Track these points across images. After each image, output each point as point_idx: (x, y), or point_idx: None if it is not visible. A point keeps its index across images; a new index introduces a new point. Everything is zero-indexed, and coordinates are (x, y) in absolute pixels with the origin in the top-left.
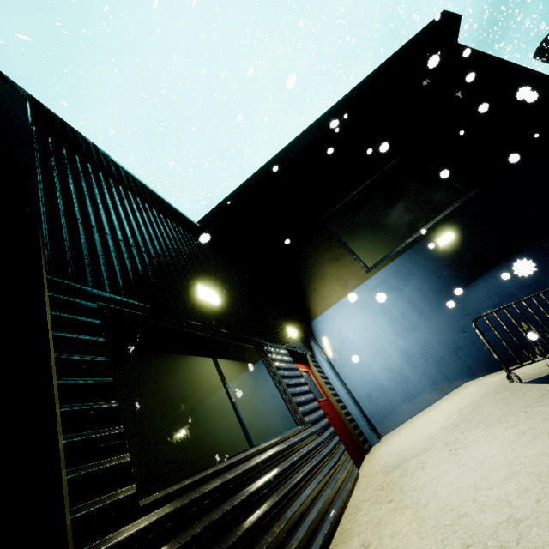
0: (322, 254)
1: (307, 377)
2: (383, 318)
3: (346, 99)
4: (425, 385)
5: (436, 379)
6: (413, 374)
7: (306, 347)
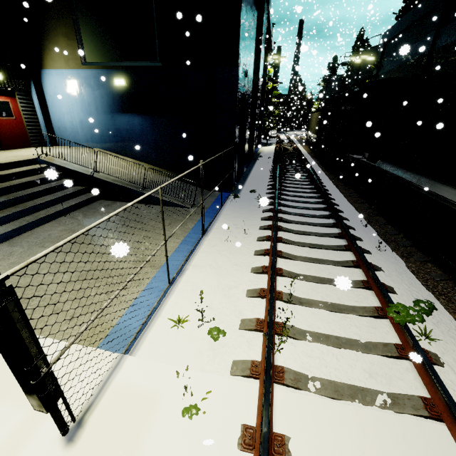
0: (61, 24)
1: (3, 104)
2: (79, 98)
3: None
4: (83, 139)
5: (88, 140)
6: (81, 132)
7: (25, 85)
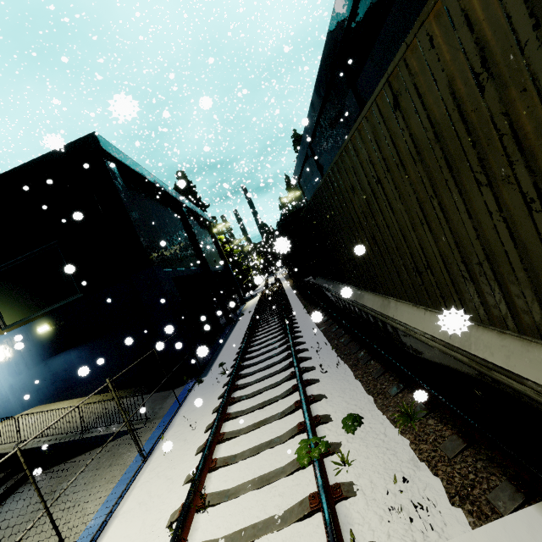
0: None
1: None
2: (4, 363)
3: None
4: (17, 405)
5: (23, 402)
6: (13, 398)
7: None
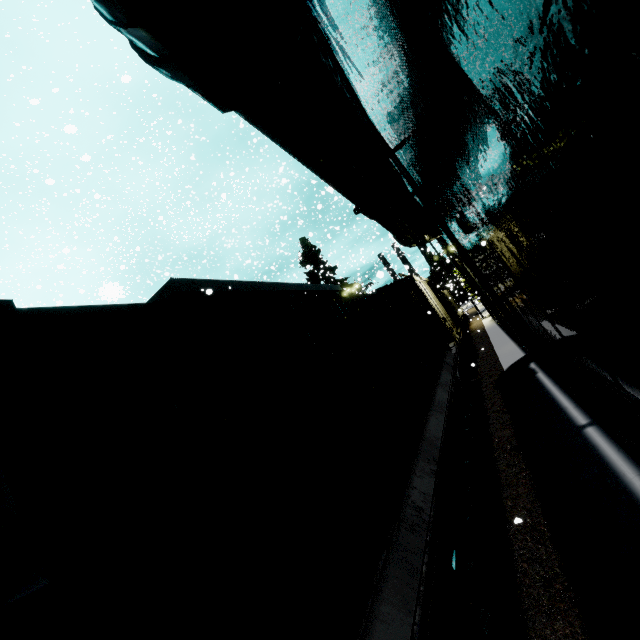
0: None
1: None
2: None
3: None
4: None
5: None
6: None
7: None
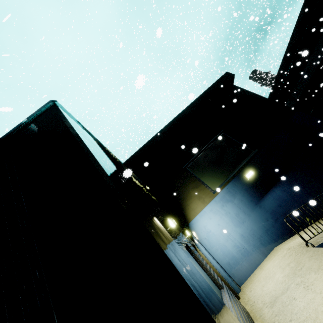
0: (188, 185)
1: None
2: (227, 218)
3: (189, 107)
4: (255, 252)
5: (260, 248)
6: (249, 247)
7: (191, 240)
